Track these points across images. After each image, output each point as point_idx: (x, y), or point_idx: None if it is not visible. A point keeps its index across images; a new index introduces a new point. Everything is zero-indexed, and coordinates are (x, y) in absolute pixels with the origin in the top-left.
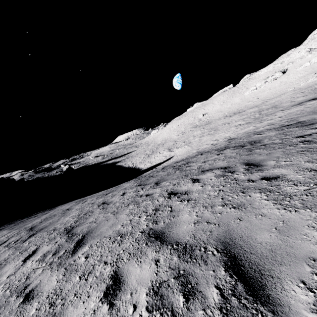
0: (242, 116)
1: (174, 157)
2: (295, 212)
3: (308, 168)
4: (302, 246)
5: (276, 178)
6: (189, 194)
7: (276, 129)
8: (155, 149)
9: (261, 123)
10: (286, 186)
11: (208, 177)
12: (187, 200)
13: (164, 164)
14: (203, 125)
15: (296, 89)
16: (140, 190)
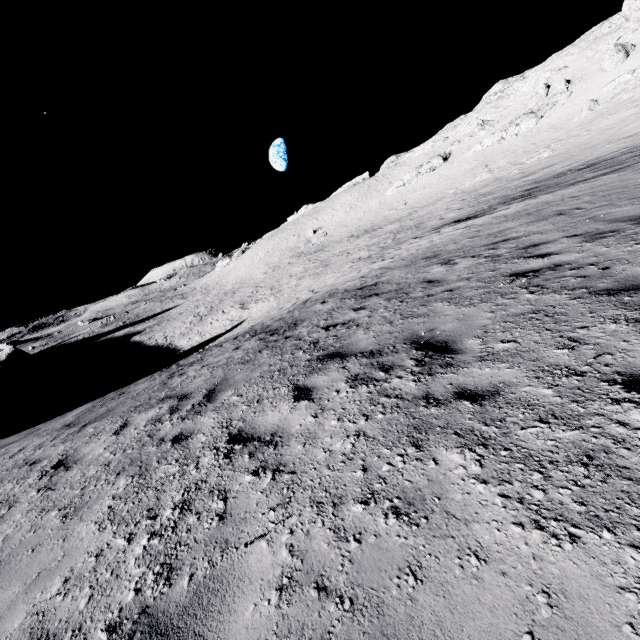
0: (373, 238)
1: (244, 322)
2: (99, 533)
3: (232, 418)
4: (10, 619)
5: (185, 438)
6: (70, 470)
7: (347, 293)
8: (217, 304)
9: (370, 266)
10: (166, 464)
11: (140, 422)
12: (46, 489)
13: (221, 339)
14: (313, 252)
15: (459, 193)
16: (44, 446)
